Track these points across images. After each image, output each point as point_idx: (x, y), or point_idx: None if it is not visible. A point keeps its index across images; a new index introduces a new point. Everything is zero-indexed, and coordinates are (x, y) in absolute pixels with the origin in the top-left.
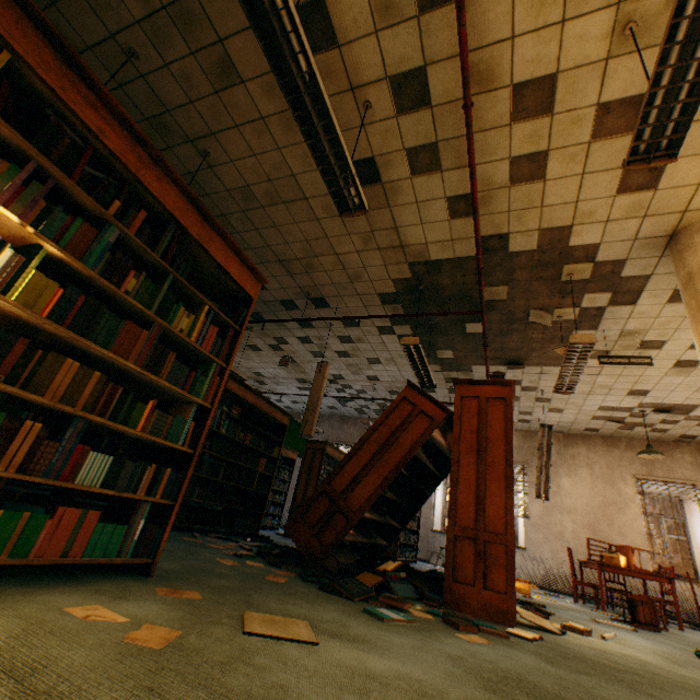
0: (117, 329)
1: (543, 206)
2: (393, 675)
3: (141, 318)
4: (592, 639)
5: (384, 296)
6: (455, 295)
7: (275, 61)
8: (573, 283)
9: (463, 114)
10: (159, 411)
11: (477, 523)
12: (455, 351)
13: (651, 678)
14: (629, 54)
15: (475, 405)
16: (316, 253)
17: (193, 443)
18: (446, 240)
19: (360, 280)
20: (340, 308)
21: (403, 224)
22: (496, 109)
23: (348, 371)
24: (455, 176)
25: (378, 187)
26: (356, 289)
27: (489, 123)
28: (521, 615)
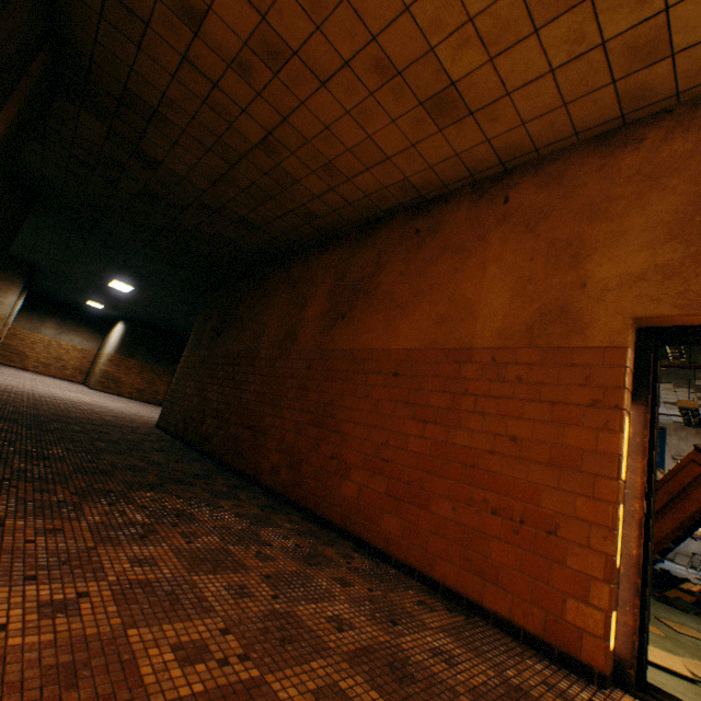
0: None
1: None
2: None
3: None
4: None
5: None
6: None
7: None
8: None
9: None
10: None
11: None
12: None
13: None
14: None
15: None
16: None
17: None
18: None
19: None
20: None
21: None
22: None
23: None
24: None
25: None
26: None
27: None
28: None
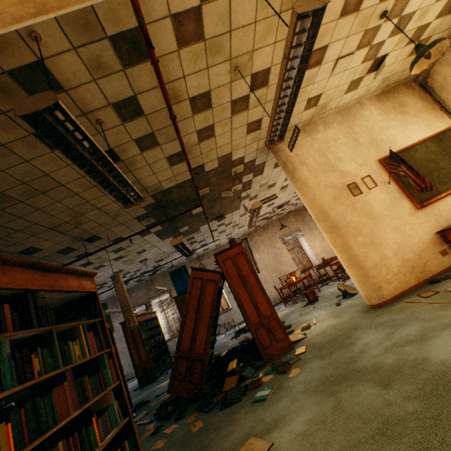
0: (52, 403)
1: (217, 147)
2: (307, 425)
3: (50, 376)
4: (313, 328)
5: (139, 217)
6: (183, 200)
7: (61, 147)
8: (237, 174)
9: (165, 115)
10: (100, 419)
11: (260, 317)
12: (189, 225)
13: (342, 334)
14: (239, 79)
15: (230, 262)
16: (81, 213)
17: (123, 412)
18: (171, 177)
19: (120, 215)
20: (110, 236)
21: (142, 178)
22: (183, 111)
23: (125, 265)
24: (168, 146)
25: (120, 163)
26: (118, 221)
27: (181, 117)
28: (291, 340)
